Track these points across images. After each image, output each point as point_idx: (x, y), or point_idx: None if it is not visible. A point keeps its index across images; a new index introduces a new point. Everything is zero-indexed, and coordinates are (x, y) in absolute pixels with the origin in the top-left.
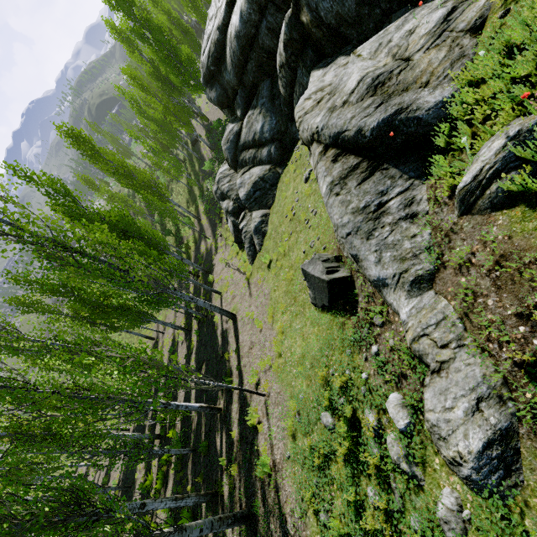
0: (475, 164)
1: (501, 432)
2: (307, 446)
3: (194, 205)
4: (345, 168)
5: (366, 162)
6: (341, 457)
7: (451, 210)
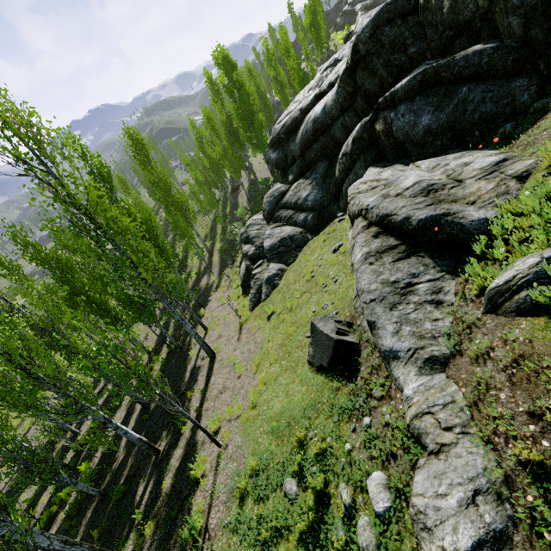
0: (509, 271)
1: (494, 534)
2: (256, 514)
3: (211, 241)
4: (384, 245)
5: (405, 246)
6: (296, 534)
7: (477, 306)
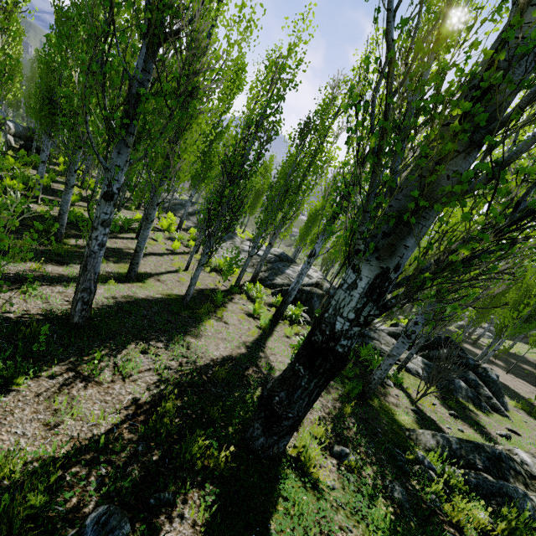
0: None
1: None
2: None
3: None
4: None
5: None
6: None
7: None
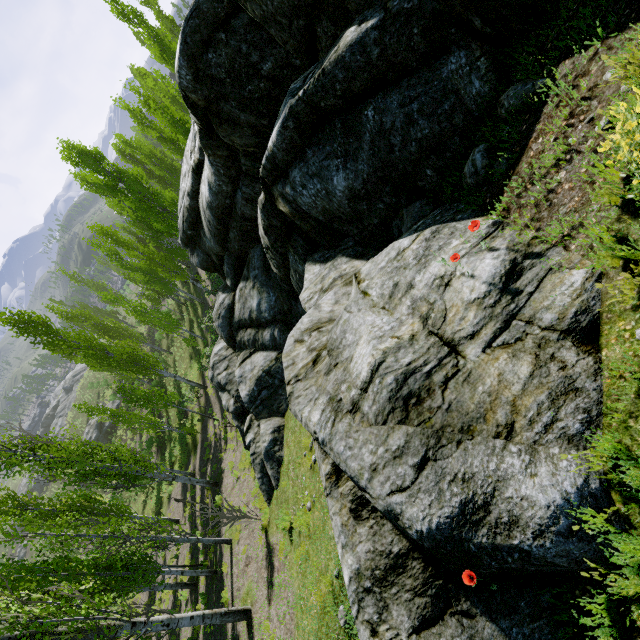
0: None
1: None
2: None
3: (198, 364)
4: (378, 548)
5: (418, 562)
6: None
7: None
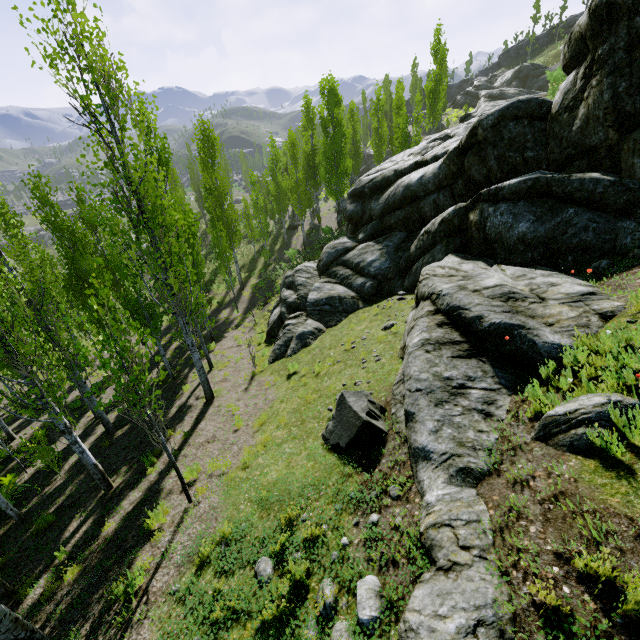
0: (572, 402)
1: None
2: (214, 589)
3: (247, 273)
4: (446, 337)
5: (468, 345)
6: (258, 621)
7: (528, 430)
